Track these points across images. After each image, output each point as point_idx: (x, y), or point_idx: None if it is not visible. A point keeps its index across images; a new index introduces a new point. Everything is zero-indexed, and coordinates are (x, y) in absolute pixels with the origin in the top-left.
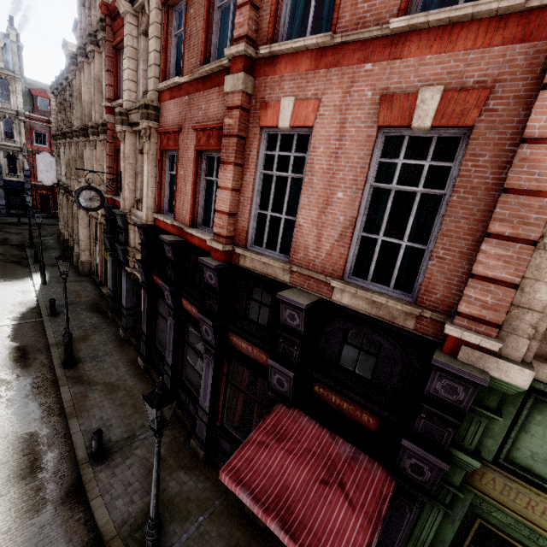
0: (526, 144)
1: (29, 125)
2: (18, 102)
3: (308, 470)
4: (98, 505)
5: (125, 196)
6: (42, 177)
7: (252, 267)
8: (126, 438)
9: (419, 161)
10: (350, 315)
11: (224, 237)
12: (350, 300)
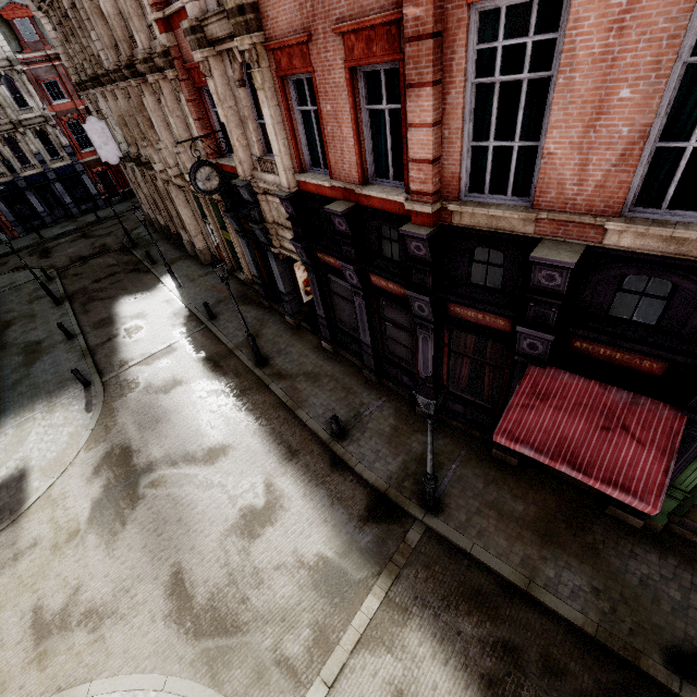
0: None
1: (31, 75)
2: (0, 44)
3: (584, 421)
4: (362, 469)
5: (240, 158)
6: (104, 155)
7: (473, 224)
8: (354, 417)
9: None
10: (632, 259)
11: (428, 194)
12: (634, 241)
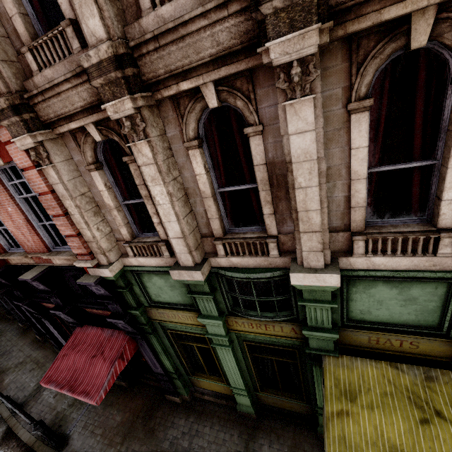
0: (23, 172)
1: None
2: None
3: (86, 355)
4: (23, 433)
5: None
6: None
7: (17, 262)
8: (36, 389)
9: (22, 180)
10: (67, 268)
11: None
12: (59, 261)
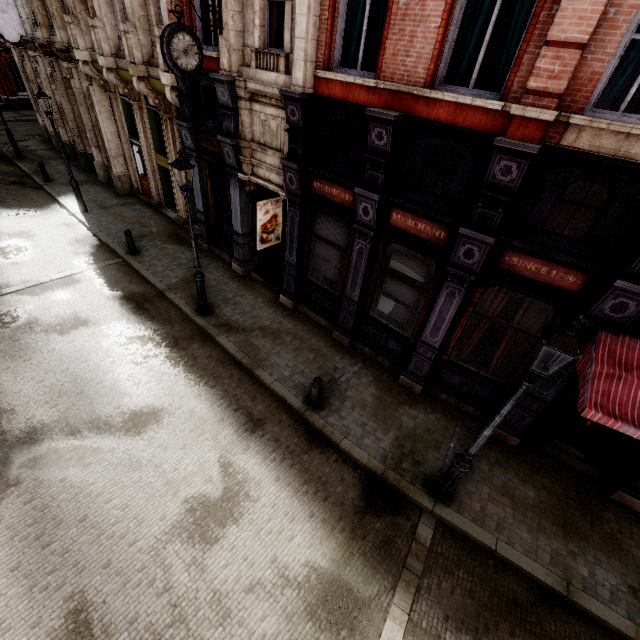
0: None
1: None
2: None
3: None
4: (349, 446)
5: (230, 43)
6: None
7: (591, 148)
8: (329, 383)
9: None
10: None
11: (553, 96)
12: None
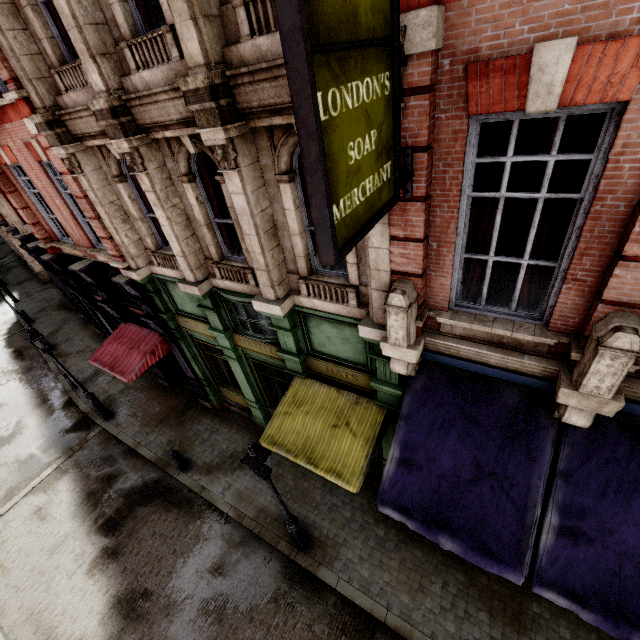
0: (62, 176)
1: None
2: None
3: (126, 346)
4: (81, 404)
5: (4, 214)
6: None
7: (69, 253)
8: (94, 374)
9: None
10: (109, 266)
11: (43, 239)
12: (102, 258)
